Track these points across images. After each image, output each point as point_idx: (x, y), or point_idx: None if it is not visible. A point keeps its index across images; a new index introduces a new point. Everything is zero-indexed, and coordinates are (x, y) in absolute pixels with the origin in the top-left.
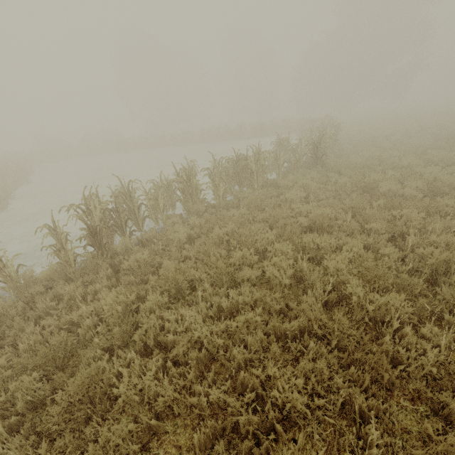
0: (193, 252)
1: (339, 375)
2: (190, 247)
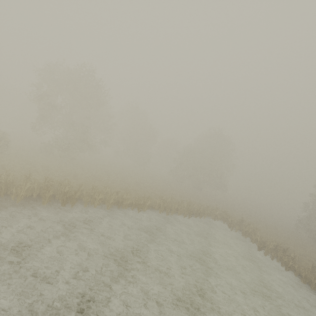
0: None
1: None
2: None
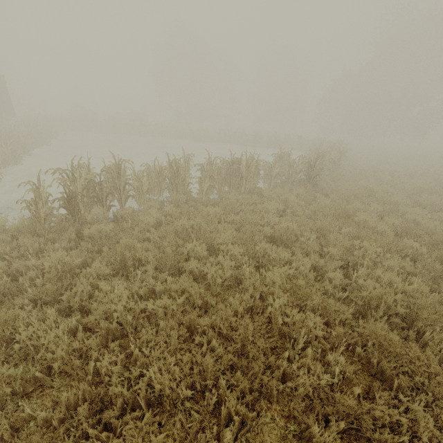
0: (154, 236)
1: (225, 375)
2: (155, 231)
